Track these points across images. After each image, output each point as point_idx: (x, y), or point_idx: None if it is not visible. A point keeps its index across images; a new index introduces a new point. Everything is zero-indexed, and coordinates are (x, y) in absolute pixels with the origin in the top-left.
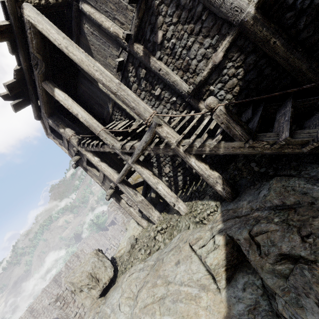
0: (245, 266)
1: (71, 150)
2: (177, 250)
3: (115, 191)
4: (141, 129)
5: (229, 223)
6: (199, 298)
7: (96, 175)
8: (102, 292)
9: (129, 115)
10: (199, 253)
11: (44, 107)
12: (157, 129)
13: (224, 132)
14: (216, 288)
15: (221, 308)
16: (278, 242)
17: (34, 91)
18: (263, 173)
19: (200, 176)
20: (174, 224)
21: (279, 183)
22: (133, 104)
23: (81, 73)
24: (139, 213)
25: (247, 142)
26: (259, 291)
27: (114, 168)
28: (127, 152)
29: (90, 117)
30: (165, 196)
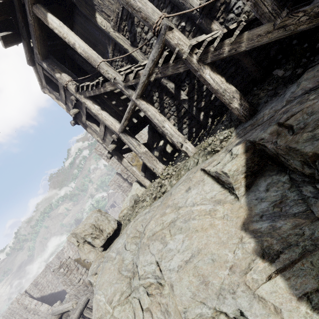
0: (268, 171)
1: (69, 104)
2: (186, 181)
3: (116, 149)
4: (146, 63)
5: (247, 134)
6: (214, 211)
7: (97, 130)
8: (106, 244)
9: (131, 59)
10: (214, 170)
11: (36, 45)
12: (167, 36)
13: (247, 22)
14: (234, 198)
15: (240, 213)
16: (318, 108)
17: (25, 22)
18: (287, 79)
19: (207, 123)
20: (181, 167)
21: (312, 72)
22: (140, 4)
23: (77, 9)
24: (142, 172)
25: (280, 15)
26: (286, 185)
27: (116, 118)
28: (131, 87)
29: (89, 48)
30: (172, 136)
